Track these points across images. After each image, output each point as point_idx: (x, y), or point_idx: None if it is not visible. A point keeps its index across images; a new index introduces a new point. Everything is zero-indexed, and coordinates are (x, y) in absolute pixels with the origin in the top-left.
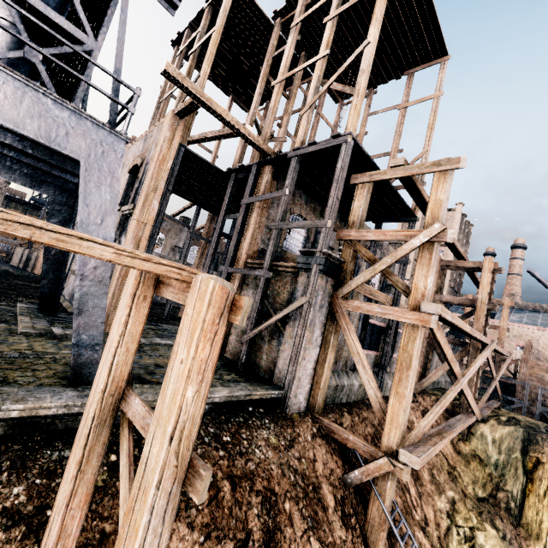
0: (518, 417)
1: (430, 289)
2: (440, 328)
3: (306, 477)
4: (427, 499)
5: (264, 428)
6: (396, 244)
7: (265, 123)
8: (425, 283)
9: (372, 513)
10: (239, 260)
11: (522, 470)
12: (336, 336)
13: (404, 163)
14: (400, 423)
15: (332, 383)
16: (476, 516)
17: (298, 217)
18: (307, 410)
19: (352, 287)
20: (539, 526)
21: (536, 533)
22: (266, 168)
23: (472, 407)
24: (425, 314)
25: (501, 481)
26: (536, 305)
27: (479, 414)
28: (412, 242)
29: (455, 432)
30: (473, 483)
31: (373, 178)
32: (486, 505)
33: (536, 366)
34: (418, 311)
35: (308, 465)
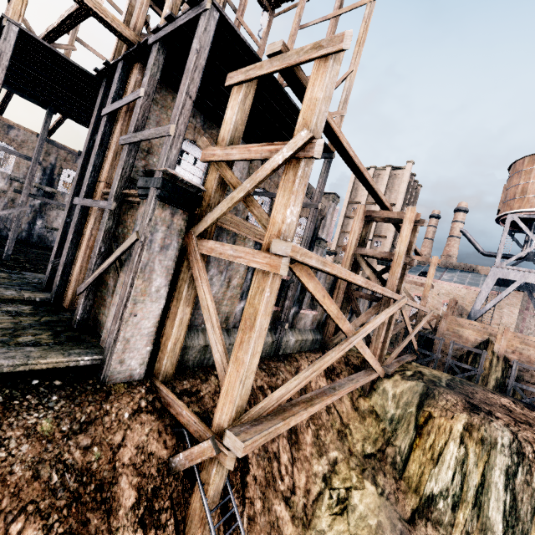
0: (425, 371)
1: (291, 225)
2: (315, 278)
3: (91, 472)
4: (303, 464)
5: (39, 409)
6: (330, 194)
7: (137, 3)
8: (284, 216)
9: (194, 504)
10: (97, 191)
11: (414, 425)
12: (194, 286)
13: (282, 48)
14: (234, 397)
15: (198, 343)
16: (357, 475)
17: (193, 144)
18: (149, 377)
19: (208, 222)
20: (420, 478)
21: (415, 485)
22: (135, 66)
23: (371, 364)
24: (276, 257)
25: (393, 436)
26: (467, 265)
27: (382, 371)
28: (274, 159)
29: (336, 395)
30: (364, 439)
31: (249, 75)
32: (372, 461)
33: (454, 321)
34: (270, 252)
35: (103, 454)
